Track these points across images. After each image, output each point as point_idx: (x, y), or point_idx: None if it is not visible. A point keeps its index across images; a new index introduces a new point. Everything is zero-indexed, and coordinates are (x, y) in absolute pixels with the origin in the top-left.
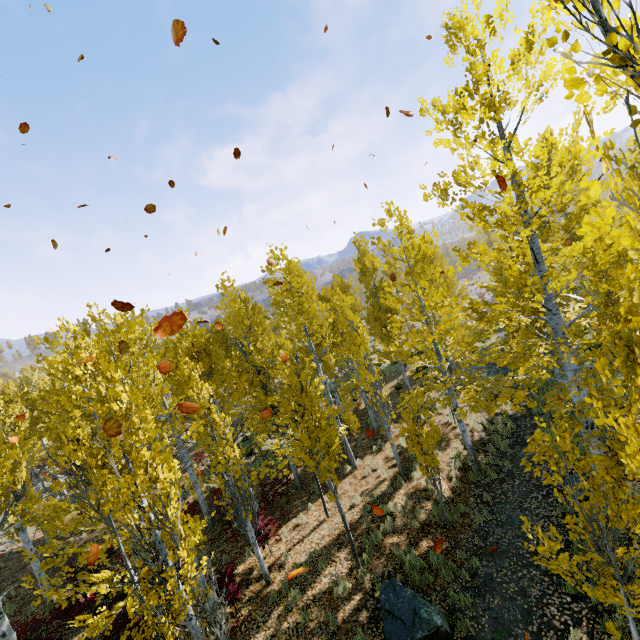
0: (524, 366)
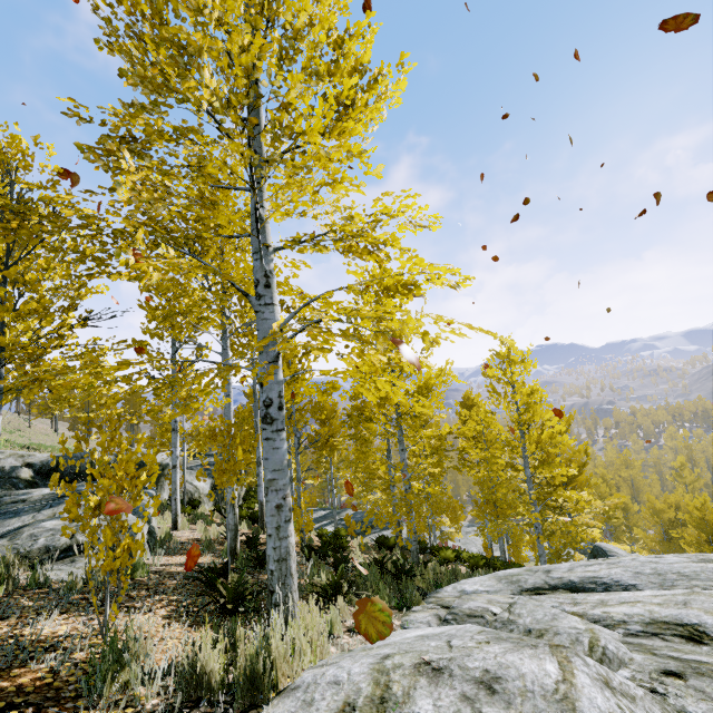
0: None
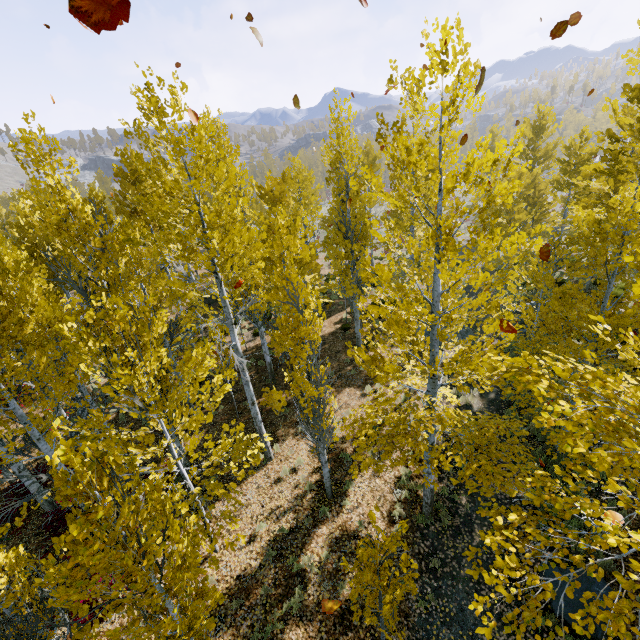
0: None
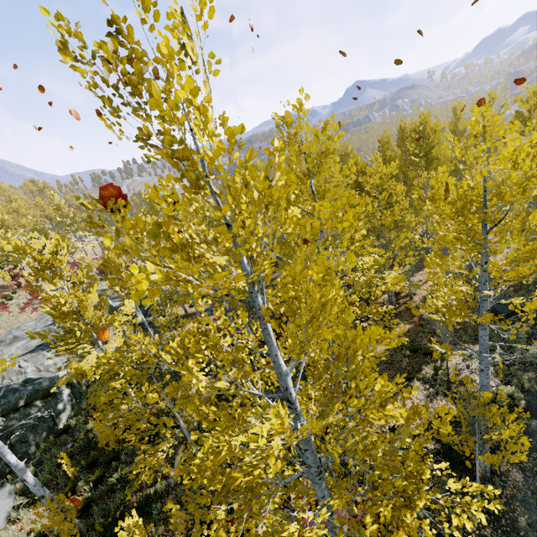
0: None
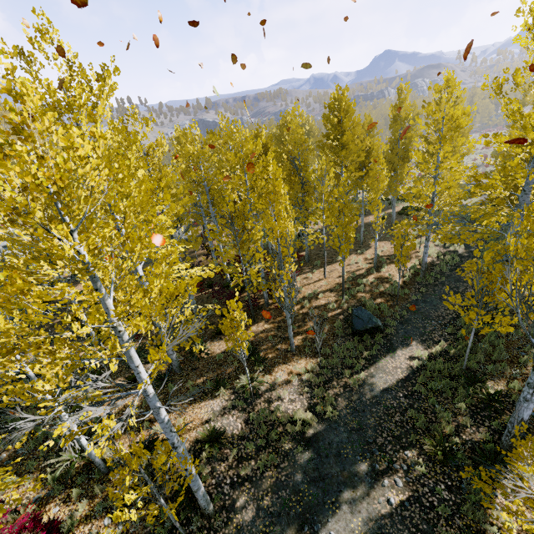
0: (488, 220)
